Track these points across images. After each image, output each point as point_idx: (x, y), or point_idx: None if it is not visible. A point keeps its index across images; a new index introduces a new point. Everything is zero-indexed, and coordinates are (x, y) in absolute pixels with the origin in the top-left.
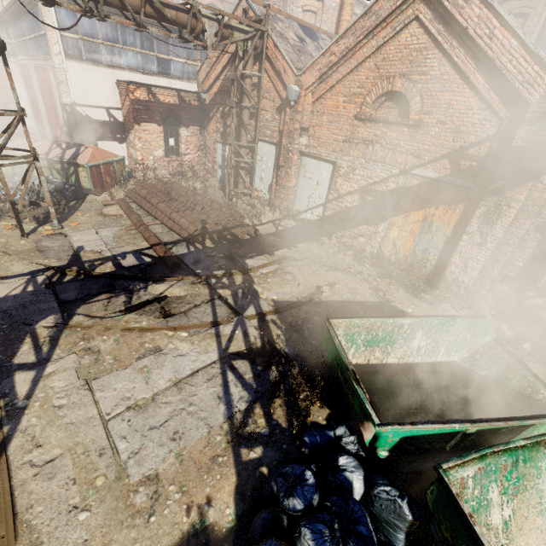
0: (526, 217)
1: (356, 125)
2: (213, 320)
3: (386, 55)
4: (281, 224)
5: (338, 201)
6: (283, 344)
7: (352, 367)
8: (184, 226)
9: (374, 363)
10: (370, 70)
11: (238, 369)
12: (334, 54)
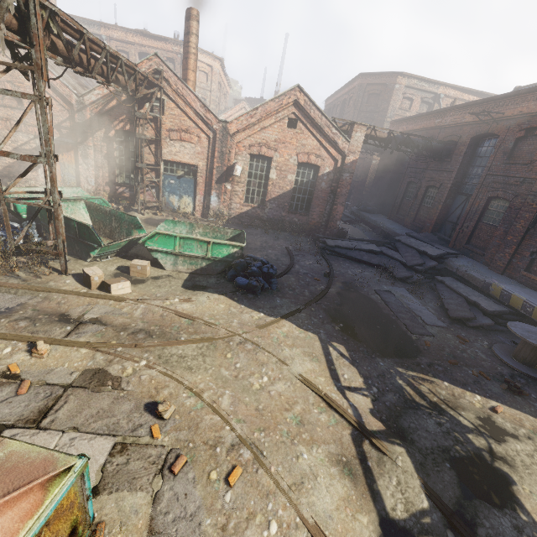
0: (98, 154)
1: None
2: None
3: None
4: None
5: (2, 160)
6: None
7: None
8: None
9: None
10: None
11: None
12: None
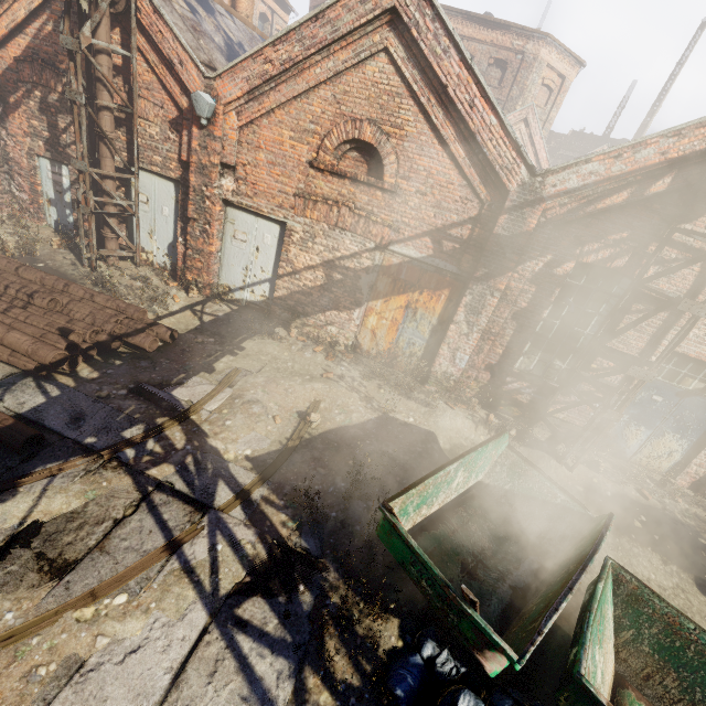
0: (506, 307)
1: (312, 176)
2: (166, 540)
3: (349, 87)
4: (207, 312)
5: (293, 278)
6: (296, 535)
7: (473, 597)
8: (23, 349)
9: (418, 522)
10: (327, 102)
11: (252, 622)
12: (272, 62)
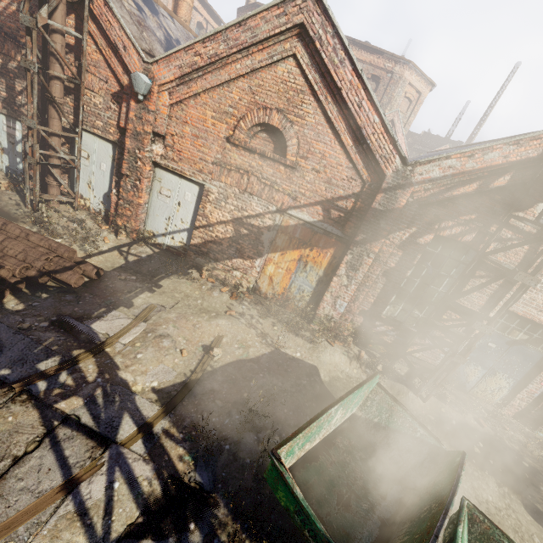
0: (378, 266)
1: (228, 149)
2: (64, 478)
3: (262, 81)
4: (132, 253)
5: (207, 230)
6: (191, 469)
7: None
8: None
9: (302, 456)
10: (244, 91)
11: None
12: (200, 55)
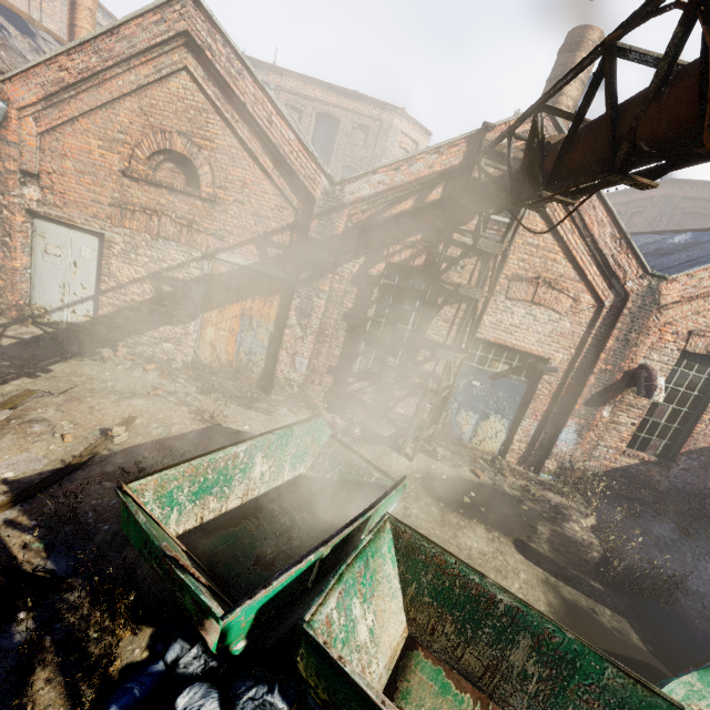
0: (334, 308)
1: (127, 185)
2: None
3: (155, 100)
4: (9, 335)
5: (118, 293)
6: (41, 557)
7: (170, 552)
8: None
9: (210, 519)
10: (135, 113)
11: None
12: (68, 70)
